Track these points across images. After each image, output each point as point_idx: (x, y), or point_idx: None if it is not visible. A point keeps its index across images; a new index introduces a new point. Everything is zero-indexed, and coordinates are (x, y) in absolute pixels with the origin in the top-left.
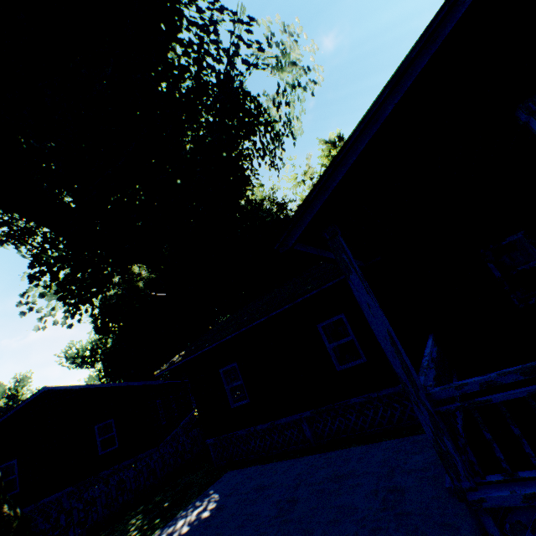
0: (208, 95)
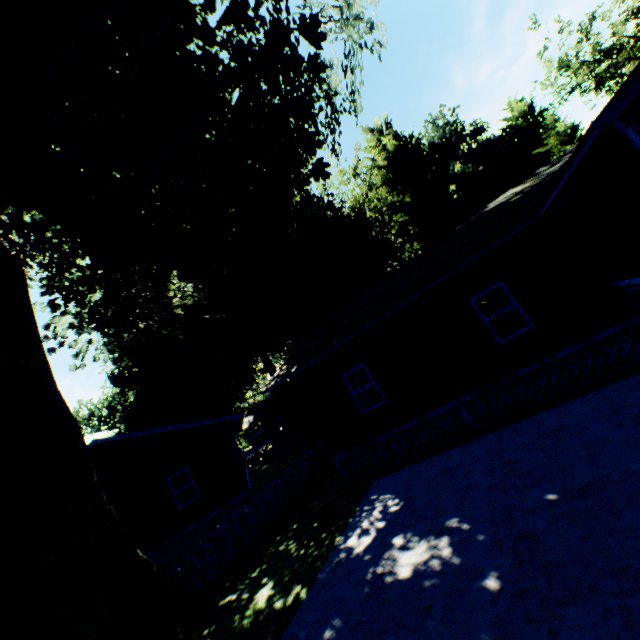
0: (290, 43)
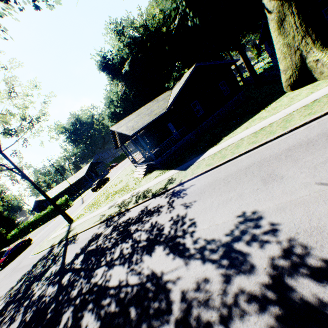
0: None
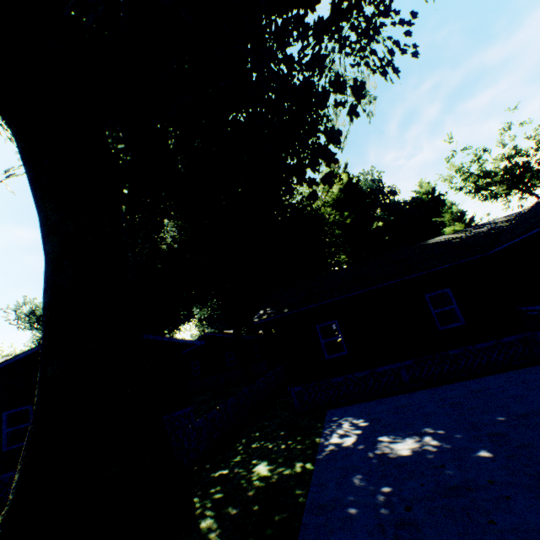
0: (342, 92)
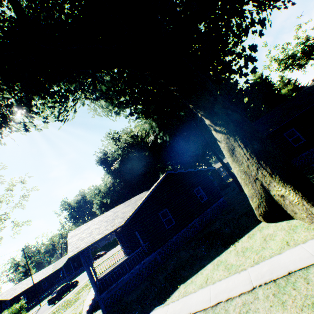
0: (254, 26)
